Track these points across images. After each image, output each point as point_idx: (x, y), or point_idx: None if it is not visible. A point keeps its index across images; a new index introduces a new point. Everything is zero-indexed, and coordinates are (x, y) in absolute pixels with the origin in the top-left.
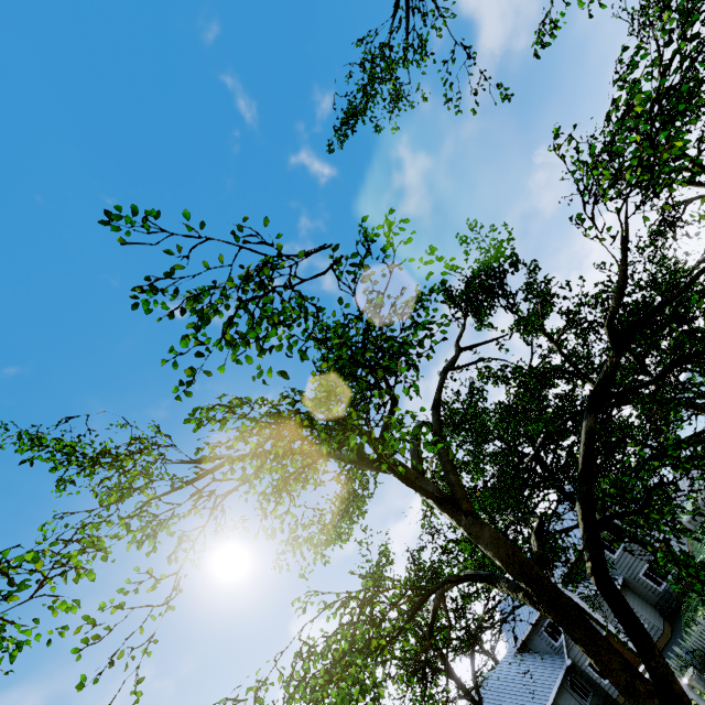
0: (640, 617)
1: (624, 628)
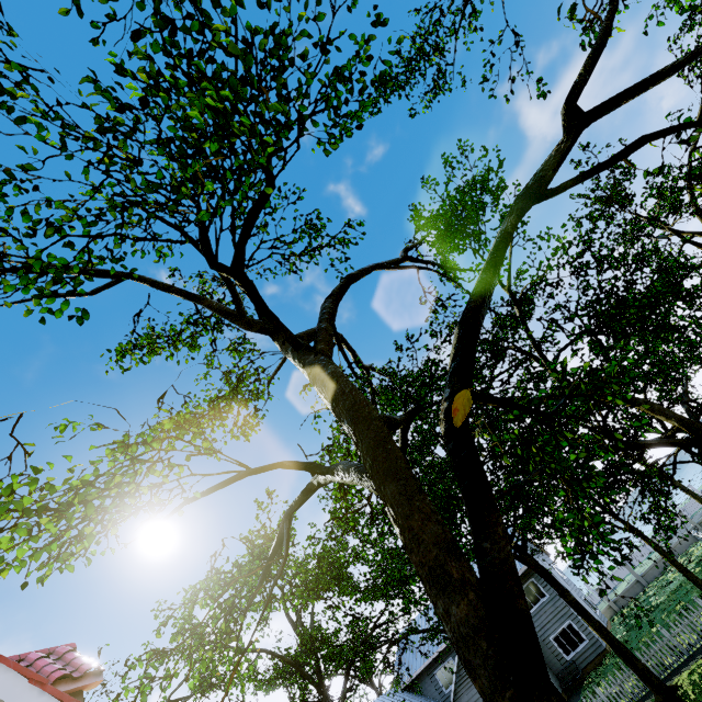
0: None
1: (463, 495)
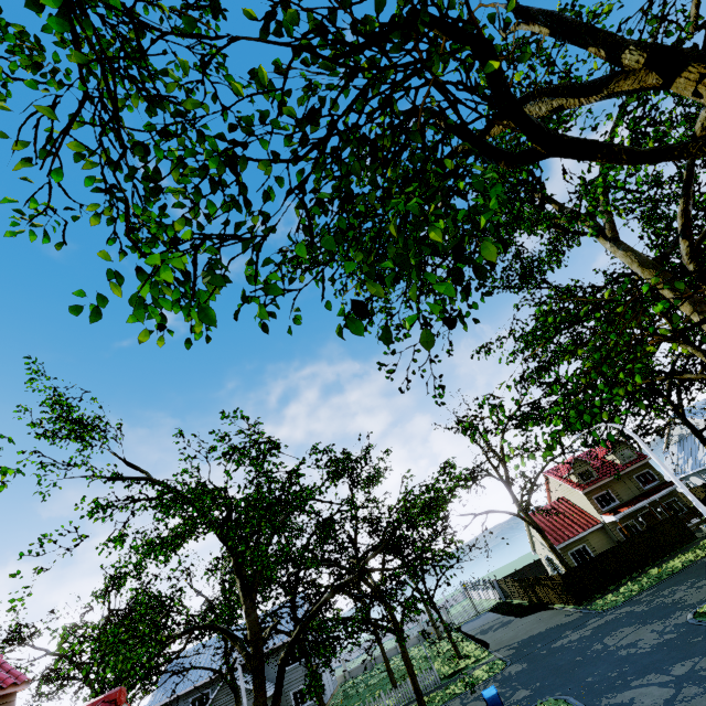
0: None
1: (275, 687)
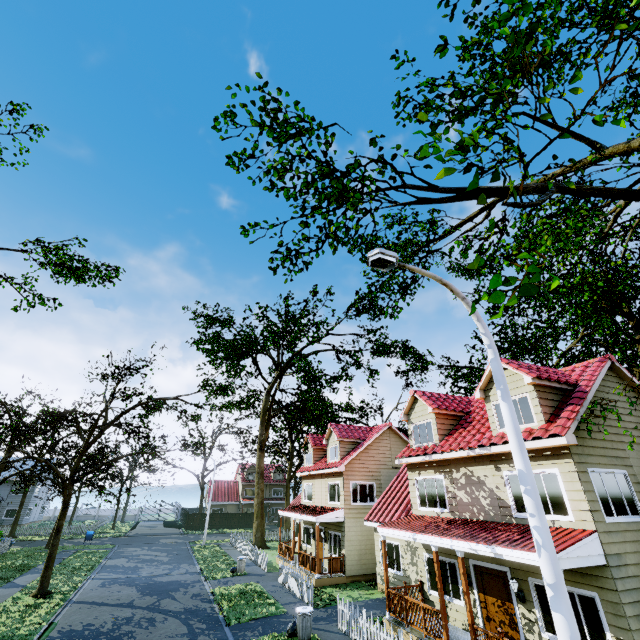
0: None
1: None
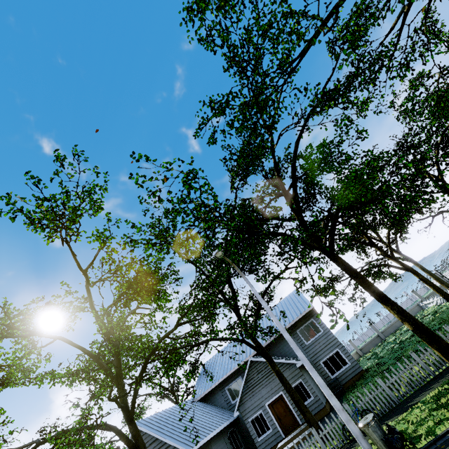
0: (311, 390)
1: None
